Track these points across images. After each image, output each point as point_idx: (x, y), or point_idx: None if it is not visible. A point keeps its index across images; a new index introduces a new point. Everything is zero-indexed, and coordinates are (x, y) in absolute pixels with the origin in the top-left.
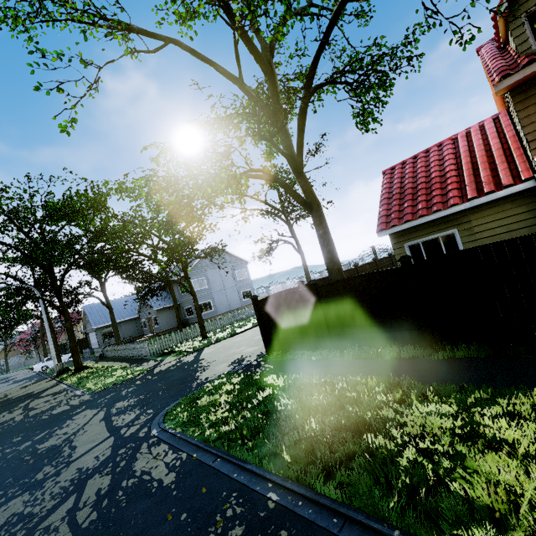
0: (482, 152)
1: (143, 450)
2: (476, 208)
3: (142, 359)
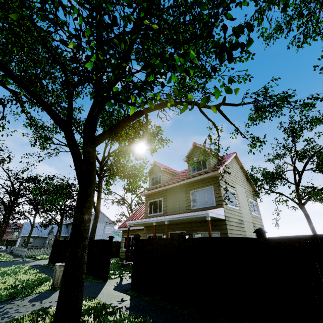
0: None
1: None
2: (140, 230)
3: (20, 257)
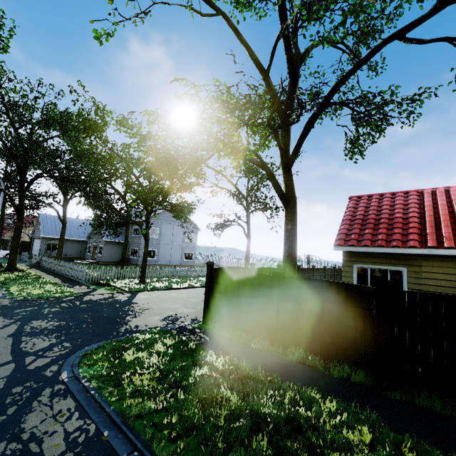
0: (446, 211)
1: (43, 398)
2: (430, 256)
3: (76, 281)
